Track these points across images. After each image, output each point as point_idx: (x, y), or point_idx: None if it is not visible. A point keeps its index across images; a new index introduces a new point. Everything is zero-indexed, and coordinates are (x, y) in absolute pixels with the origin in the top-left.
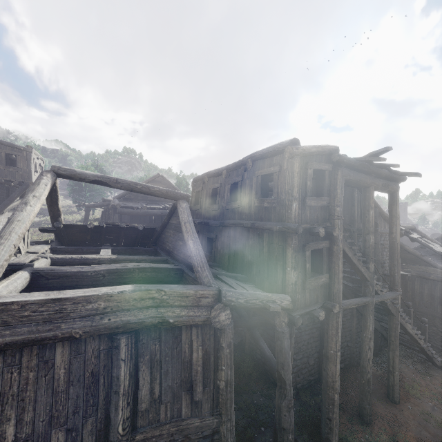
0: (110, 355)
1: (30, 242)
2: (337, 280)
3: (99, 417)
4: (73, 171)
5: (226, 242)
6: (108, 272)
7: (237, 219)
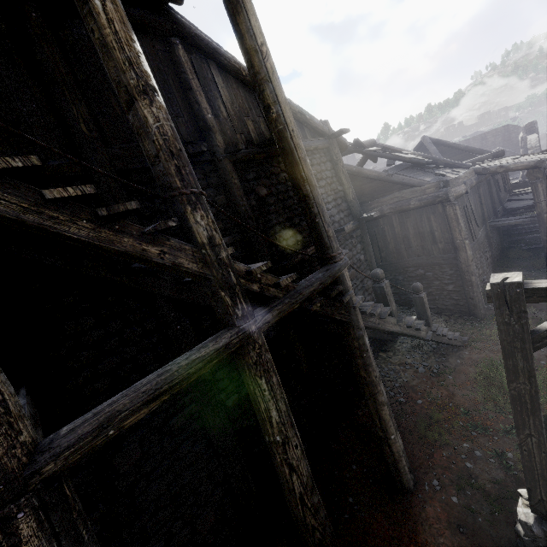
0: None
1: None
2: None
3: None
4: None
5: None
6: None
7: None
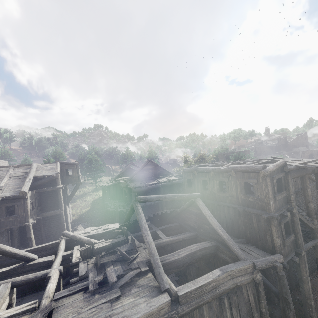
0: (220, 306)
1: (111, 230)
2: (299, 236)
3: None
4: (146, 198)
5: (222, 215)
6: (187, 256)
7: (228, 203)
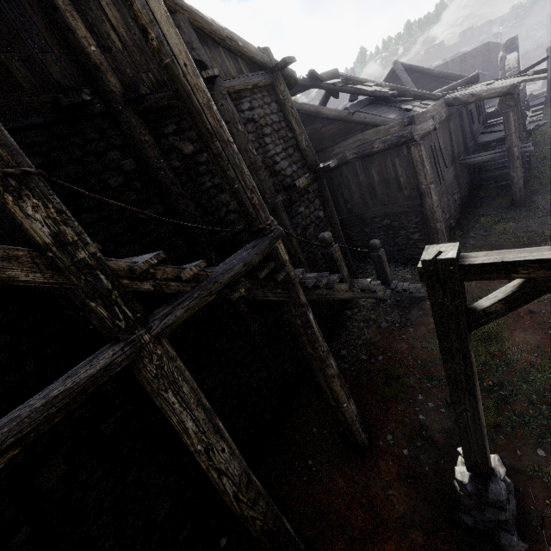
0: None
1: None
2: None
3: None
4: None
5: None
6: None
7: None
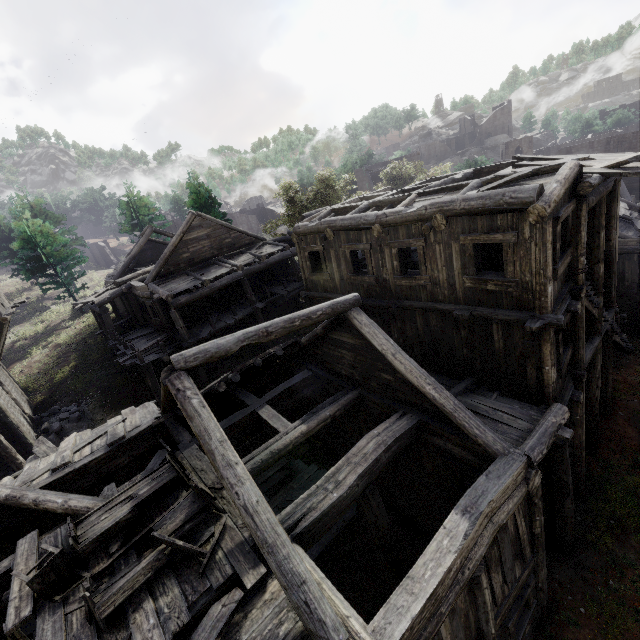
0: (471, 591)
1: (133, 437)
2: (582, 345)
3: (474, 635)
4: (206, 353)
5: (411, 331)
6: (359, 478)
7: (425, 301)
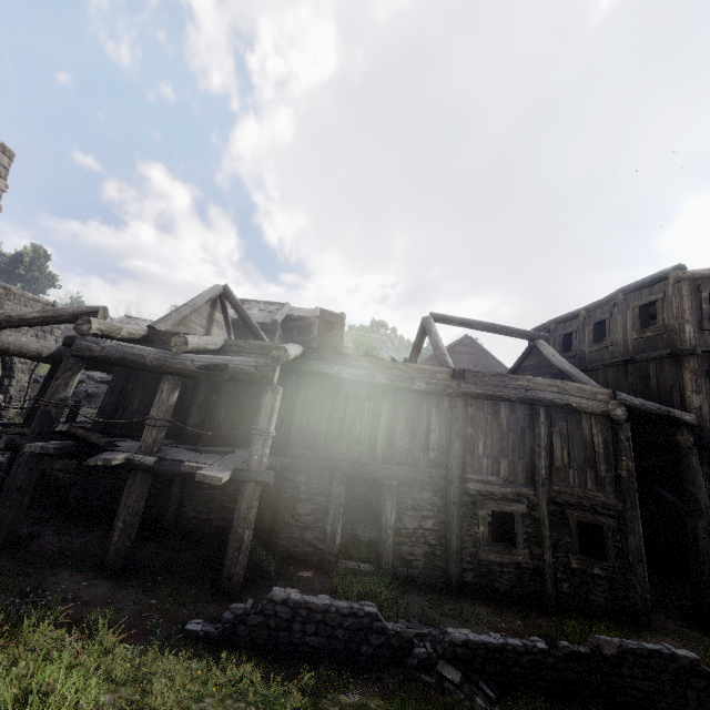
0: (531, 419)
1: None
2: None
3: (527, 461)
4: (445, 316)
5: None
6: None
7: (607, 360)
